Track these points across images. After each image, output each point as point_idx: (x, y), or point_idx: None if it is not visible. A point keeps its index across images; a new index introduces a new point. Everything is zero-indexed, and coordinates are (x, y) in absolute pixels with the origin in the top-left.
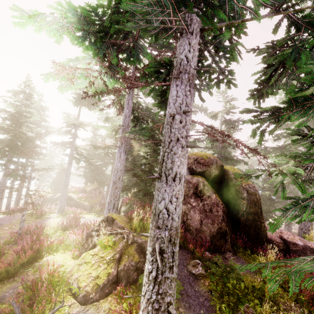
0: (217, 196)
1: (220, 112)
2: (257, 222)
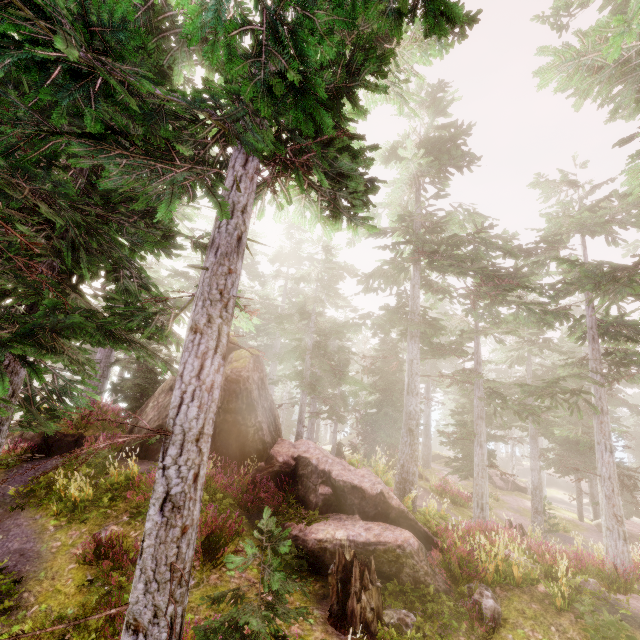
0: None
1: (309, 270)
2: (242, 427)
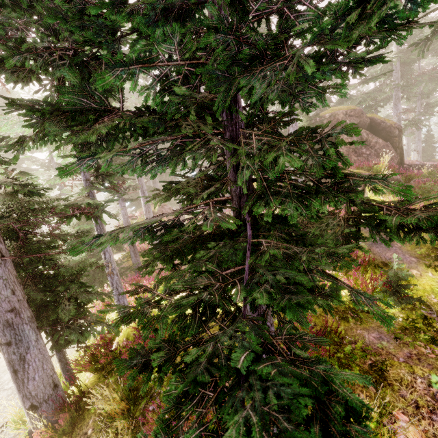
0: (382, 140)
1: None
2: (401, 155)
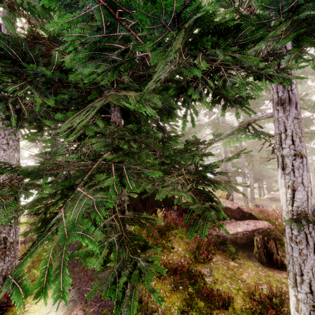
0: None
1: None
2: None
